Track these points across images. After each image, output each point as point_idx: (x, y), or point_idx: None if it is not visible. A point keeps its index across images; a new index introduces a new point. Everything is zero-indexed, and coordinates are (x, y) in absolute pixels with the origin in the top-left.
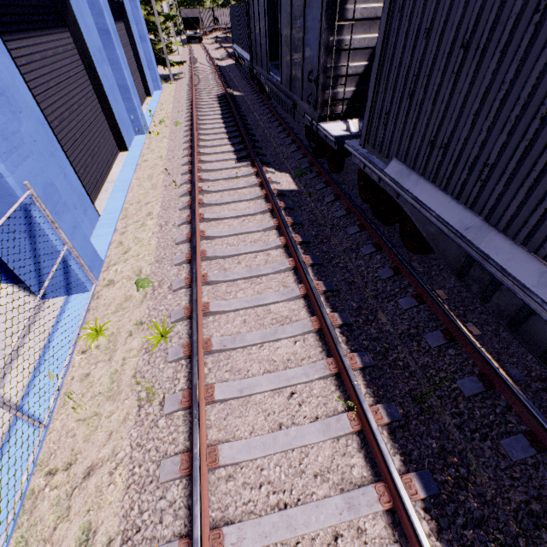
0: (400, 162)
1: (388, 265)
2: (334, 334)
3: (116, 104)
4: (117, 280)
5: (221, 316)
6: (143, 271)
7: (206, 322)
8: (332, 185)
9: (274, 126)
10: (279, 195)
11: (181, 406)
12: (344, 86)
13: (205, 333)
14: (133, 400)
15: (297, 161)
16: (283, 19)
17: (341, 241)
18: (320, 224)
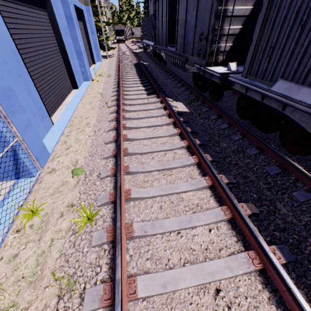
0: (287, 81)
1: (273, 163)
2: (252, 226)
3: (73, 60)
4: (58, 169)
5: (140, 202)
6: (78, 162)
7: (127, 207)
8: (213, 108)
9: (169, 77)
10: (178, 114)
11: (101, 304)
12: (226, 41)
13: (126, 217)
14: (54, 288)
15: (187, 95)
16: (180, 9)
17: (228, 145)
18: (209, 133)
